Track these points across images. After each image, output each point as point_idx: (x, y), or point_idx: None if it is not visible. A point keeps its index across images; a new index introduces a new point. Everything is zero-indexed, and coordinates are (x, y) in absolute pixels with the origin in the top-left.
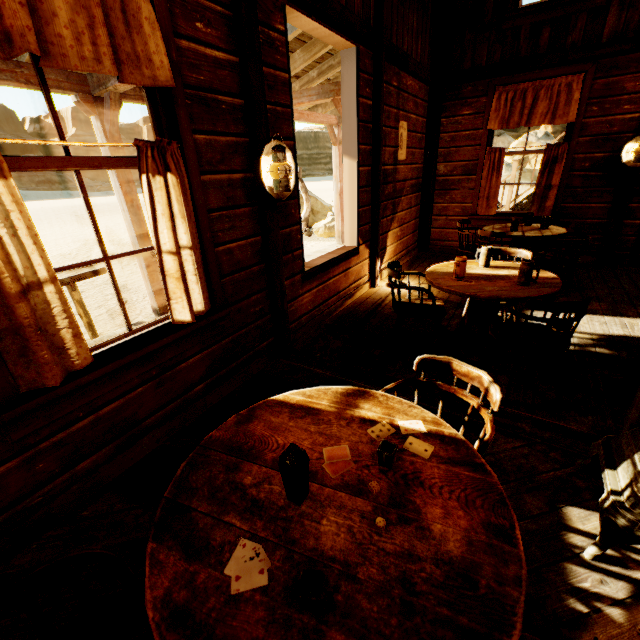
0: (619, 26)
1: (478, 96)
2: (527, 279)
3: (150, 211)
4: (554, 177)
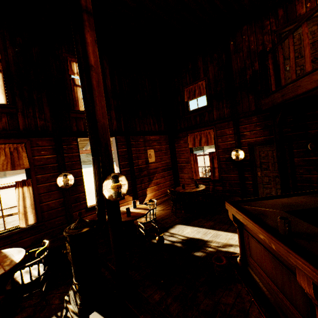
0: (218, 115)
1: (184, 137)
2: (127, 214)
3: (18, 196)
4: (214, 164)
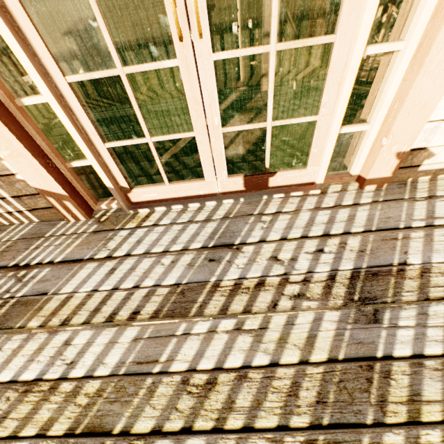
0: None
1: None
2: None
3: None
4: None
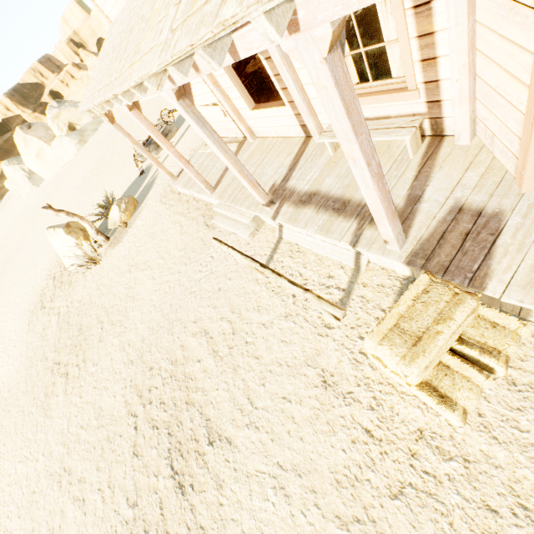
0: None
1: None
2: None
3: None
4: None
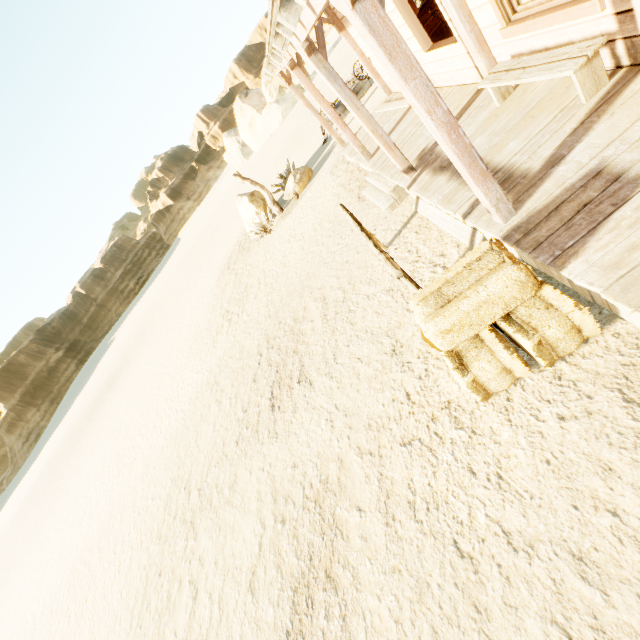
0: None
1: None
2: None
3: None
4: None
